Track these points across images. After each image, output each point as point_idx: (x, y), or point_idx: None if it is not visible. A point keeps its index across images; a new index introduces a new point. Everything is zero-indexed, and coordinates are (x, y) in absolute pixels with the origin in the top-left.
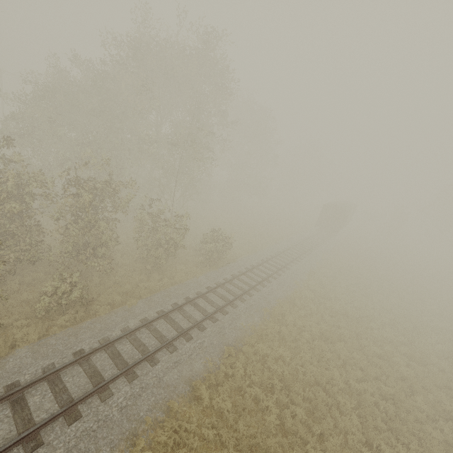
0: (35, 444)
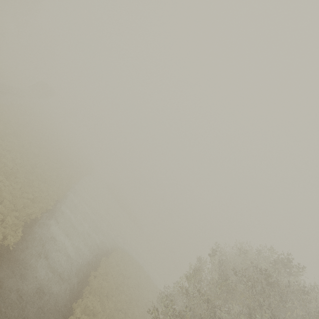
0: None
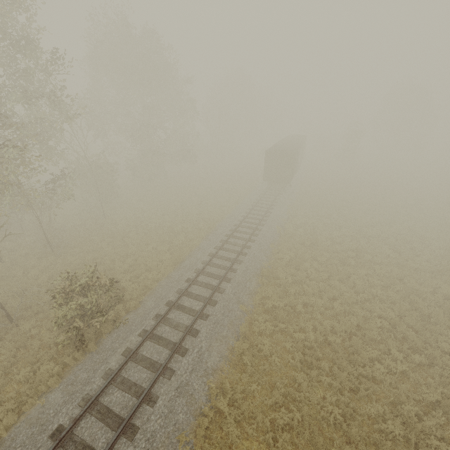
0: None
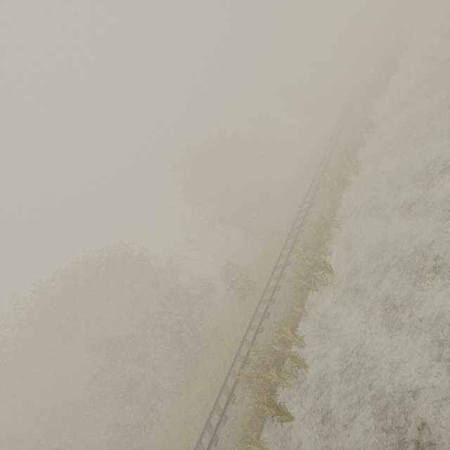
0: None
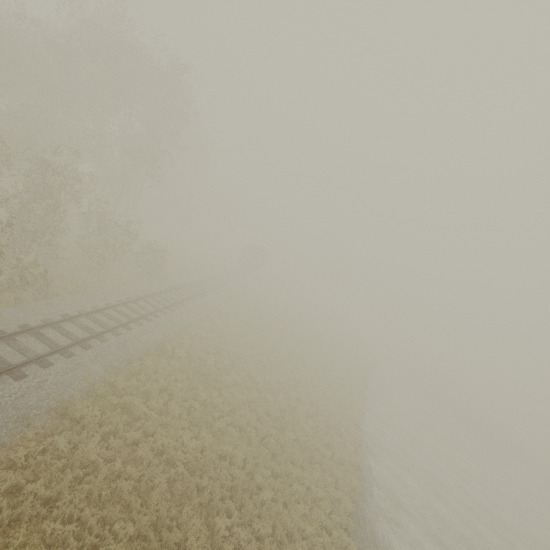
0: (70, 354)
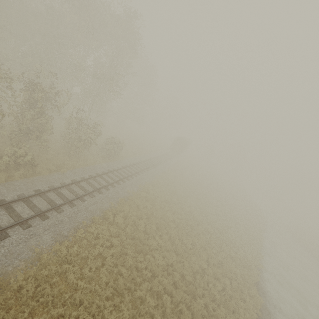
0: (27, 225)
